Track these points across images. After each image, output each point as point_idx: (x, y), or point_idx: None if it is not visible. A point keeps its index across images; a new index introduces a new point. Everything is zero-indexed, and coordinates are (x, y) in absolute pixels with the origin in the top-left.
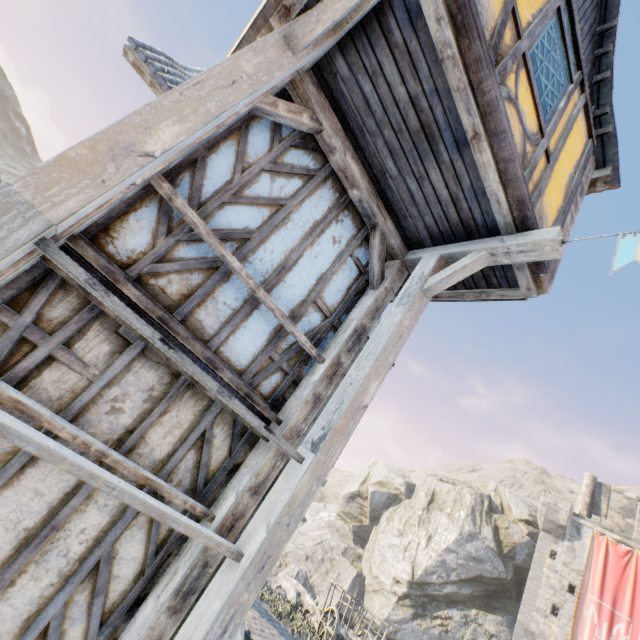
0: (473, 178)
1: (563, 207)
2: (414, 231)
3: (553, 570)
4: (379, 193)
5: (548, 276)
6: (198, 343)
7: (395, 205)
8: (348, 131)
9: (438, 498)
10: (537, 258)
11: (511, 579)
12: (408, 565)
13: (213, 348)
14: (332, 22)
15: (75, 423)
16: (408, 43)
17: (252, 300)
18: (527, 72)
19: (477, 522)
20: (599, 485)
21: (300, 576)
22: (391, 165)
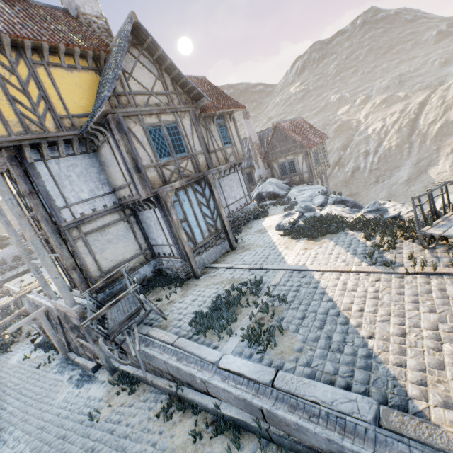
0: None
1: None
2: None
3: None
4: None
5: None
6: None
7: None
8: None
9: None
10: None
11: None
12: None
13: None
14: None
15: None
16: None
17: None
18: None
19: None
20: None
21: None
22: None
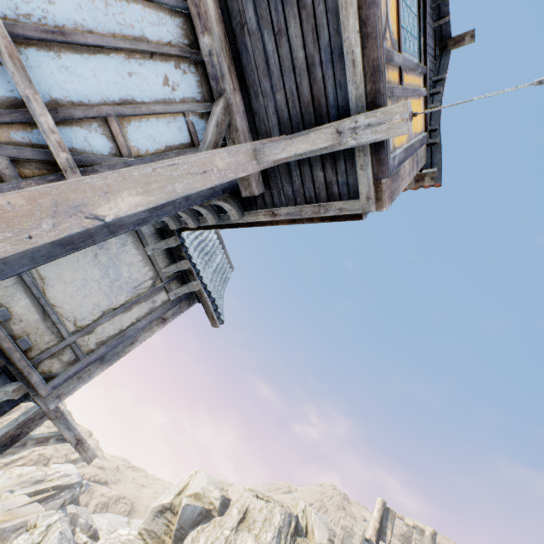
0: (333, 31)
1: (406, 146)
2: (264, 116)
3: None
4: (234, 58)
5: (388, 192)
6: None
7: (249, 76)
8: None
9: (250, 516)
10: (384, 135)
11: None
12: None
13: None
14: None
15: None
16: None
17: None
18: None
19: None
20: (387, 510)
21: None
22: (251, 13)
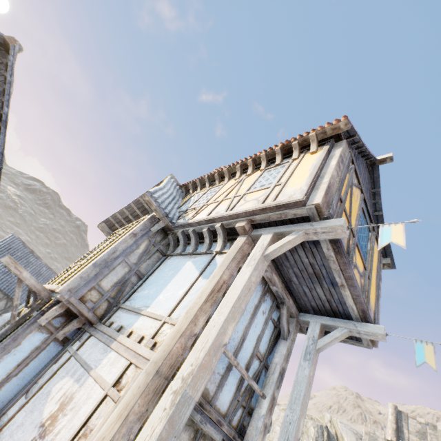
0: (339, 296)
1: (376, 295)
2: (304, 305)
3: None
4: (286, 286)
5: None
6: (207, 405)
7: (294, 293)
8: (273, 262)
9: None
10: (374, 338)
11: None
12: None
13: (213, 405)
14: (285, 251)
15: None
16: (311, 248)
17: (230, 366)
18: (357, 247)
19: None
20: (399, 412)
21: None
22: (295, 279)
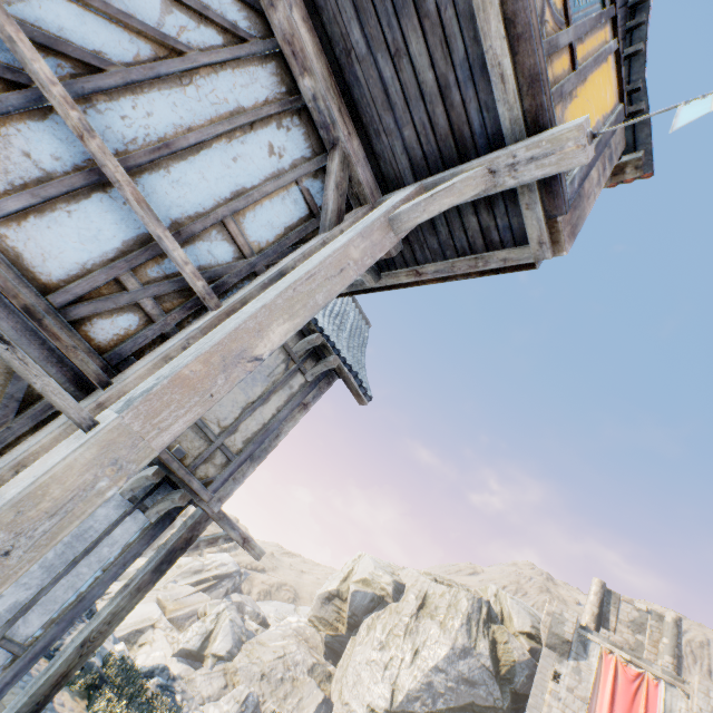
0: (468, 39)
1: None
2: (390, 159)
3: (556, 697)
4: (344, 93)
5: (568, 228)
6: None
7: (365, 113)
8: None
9: (430, 602)
10: (555, 169)
11: (508, 708)
12: (387, 688)
13: None
14: None
15: None
16: None
17: (91, 170)
18: None
19: (473, 634)
20: (608, 593)
21: (249, 701)
22: (357, 35)
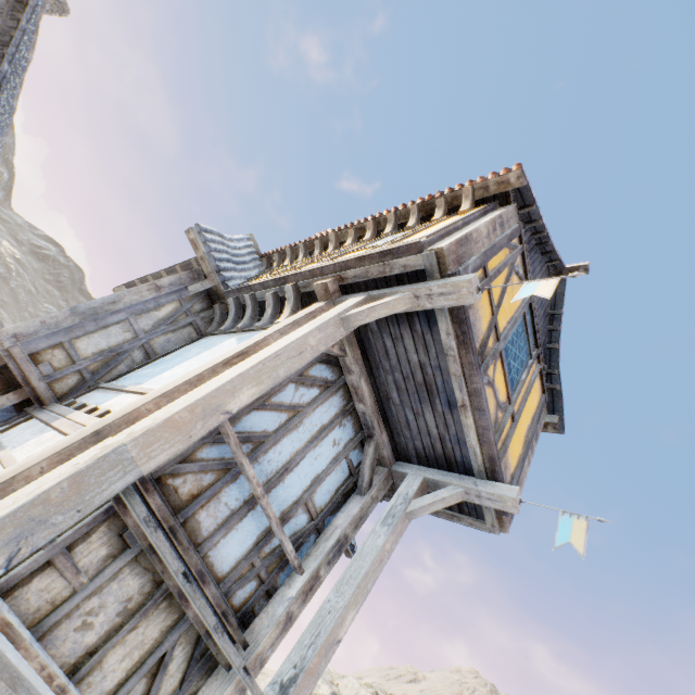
0: (458, 429)
1: (522, 454)
2: (404, 447)
3: None
4: (381, 409)
5: (509, 516)
6: (191, 547)
7: (392, 423)
8: (366, 360)
9: None
10: (501, 507)
11: None
12: None
13: (203, 552)
14: (377, 318)
15: (39, 642)
16: (425, 334)
17: (252, 501)
18: (502, 361)
19: None
20: None
21: None
22: (395, 395)
